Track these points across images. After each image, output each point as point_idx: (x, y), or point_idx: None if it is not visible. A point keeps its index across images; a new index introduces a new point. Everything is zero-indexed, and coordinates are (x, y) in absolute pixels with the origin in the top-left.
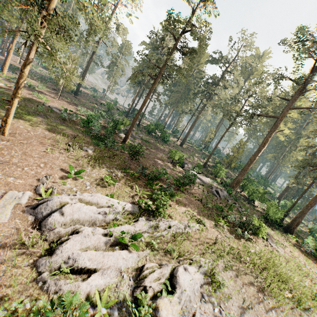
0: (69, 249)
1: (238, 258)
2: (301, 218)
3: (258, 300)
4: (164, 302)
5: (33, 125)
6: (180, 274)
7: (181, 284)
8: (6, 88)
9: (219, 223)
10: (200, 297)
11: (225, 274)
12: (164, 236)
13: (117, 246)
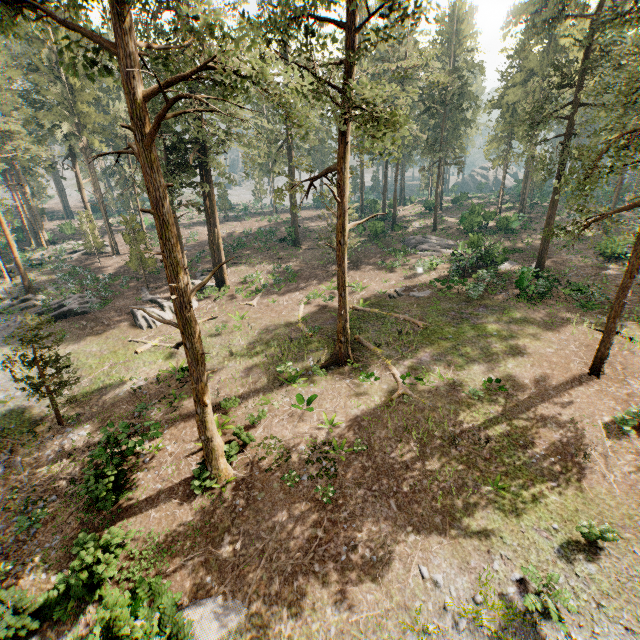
0: None
1: None
2: None
3: None
4: None
5: (528, 337)
6: None
7: None
8: (323, 309)
9: None
10: None
11: None
12: None
13: None
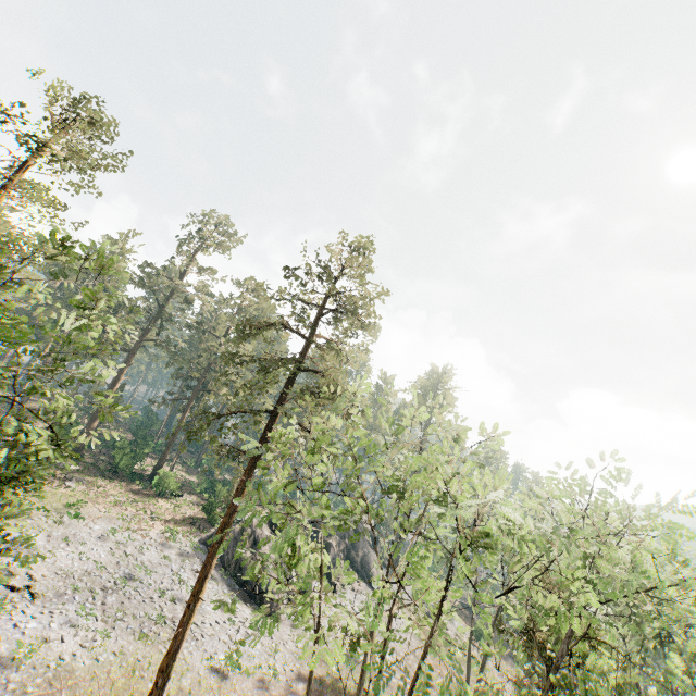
0: None
1: None
2: (162, 461)
3: None
4: None
5: None
6: None
7: None
8: None
9: None
10: None
11: None
12: None
13: None
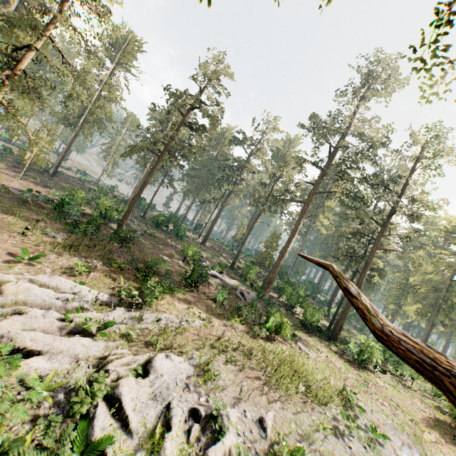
0: (5, 328)
1: (247, 354)
2: (343, 320)
3: (262, 393)
4: (128, 380)
5: None
6: (158, 359)
7: (157, 367)
8: None
9: (233, 322)
10: (183, 387)
11: (225, 368)
12: (149, 329)
13: (77, 335)
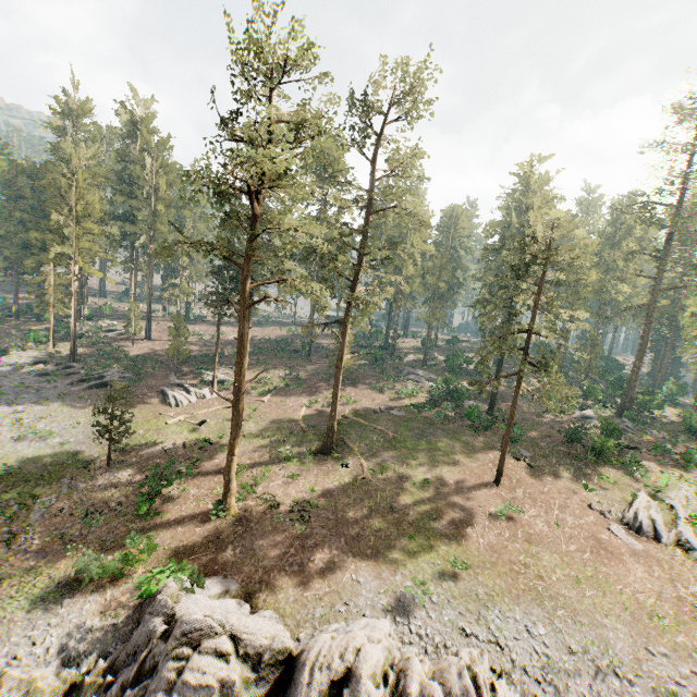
0: (696, 543)
1: None
2: None
3: None
4: None
5: (464, 455)
6: None
7: None
8: (321, 413)
9: (689, 469)
10: None
11: None
12: (693, 506)
13: (694, 530)
